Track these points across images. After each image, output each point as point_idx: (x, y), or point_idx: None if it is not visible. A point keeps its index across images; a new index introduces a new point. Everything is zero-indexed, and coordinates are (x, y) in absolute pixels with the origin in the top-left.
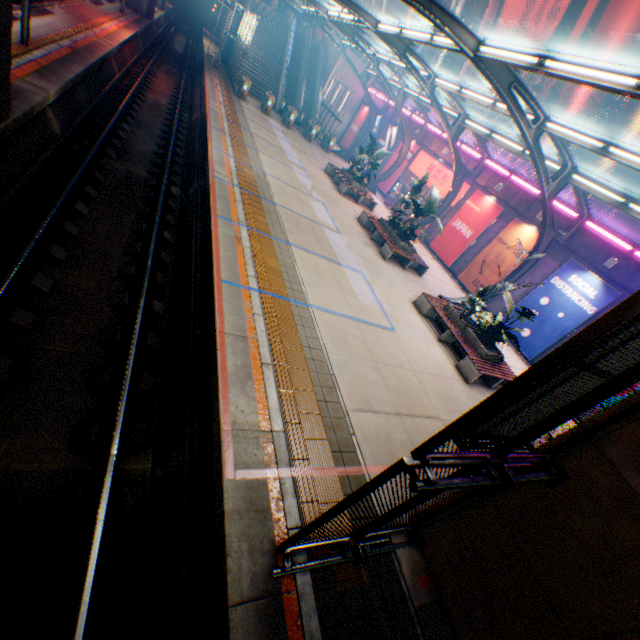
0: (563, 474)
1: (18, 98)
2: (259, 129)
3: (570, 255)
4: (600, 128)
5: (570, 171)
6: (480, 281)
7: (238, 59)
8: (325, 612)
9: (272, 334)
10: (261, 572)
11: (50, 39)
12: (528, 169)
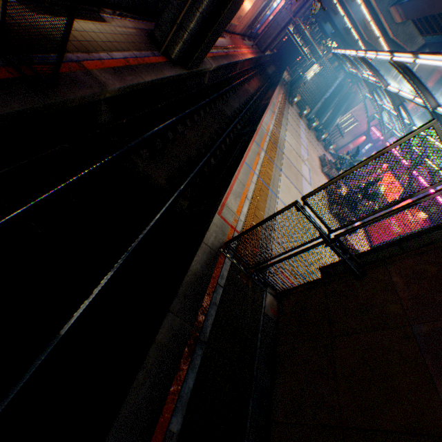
0: (364, 275)
1: (202, 64)
2: (292, 121)
3: None
4: None
5: None
6: None
7: (299, 85)
8: (230, 275)
9: (255, 192)
10: (215, 245)
11: (220, 47)
12: None
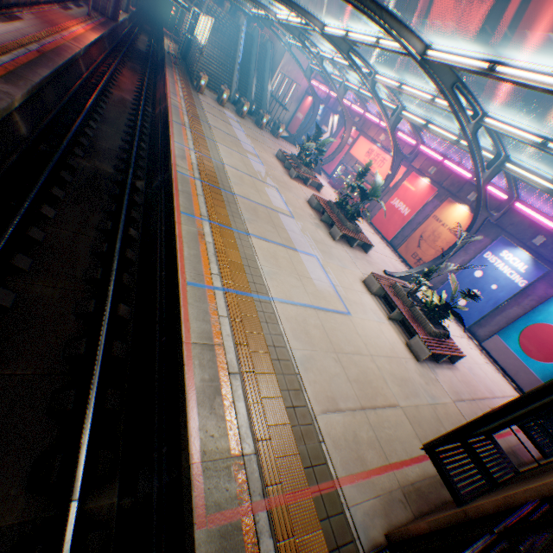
0: None
1: None
2: (216, 120)
3: (500, 232)
4: (513, 113)
5: (503, 159)
6: (418, 254)
7: (195, 56)
8: None
9: (238, 337)
10: None
11: (18, 43)
12: (459, 154)
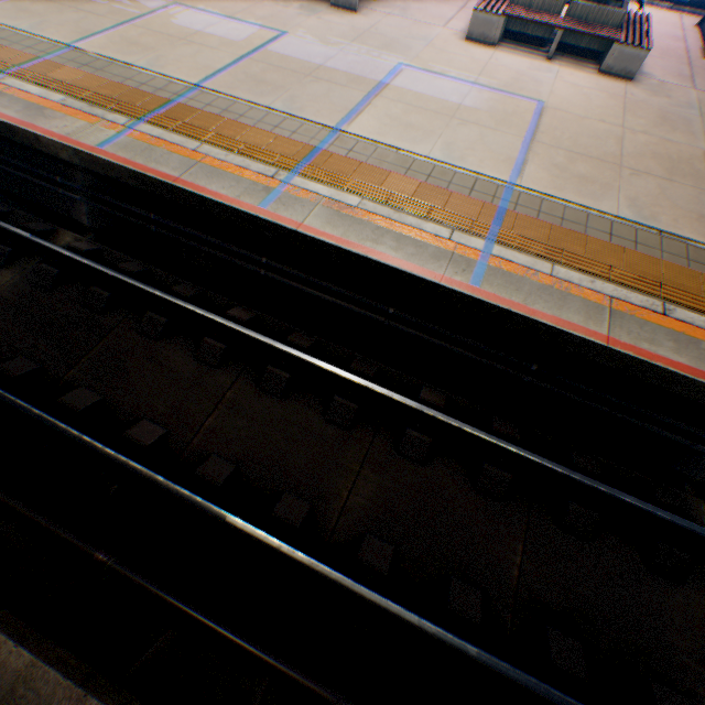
0: None
1: None
2: None
3: None
4: None
5: None
6: None
7: None
8: None
9: (595, 272)
10: None
11: None
12: None
